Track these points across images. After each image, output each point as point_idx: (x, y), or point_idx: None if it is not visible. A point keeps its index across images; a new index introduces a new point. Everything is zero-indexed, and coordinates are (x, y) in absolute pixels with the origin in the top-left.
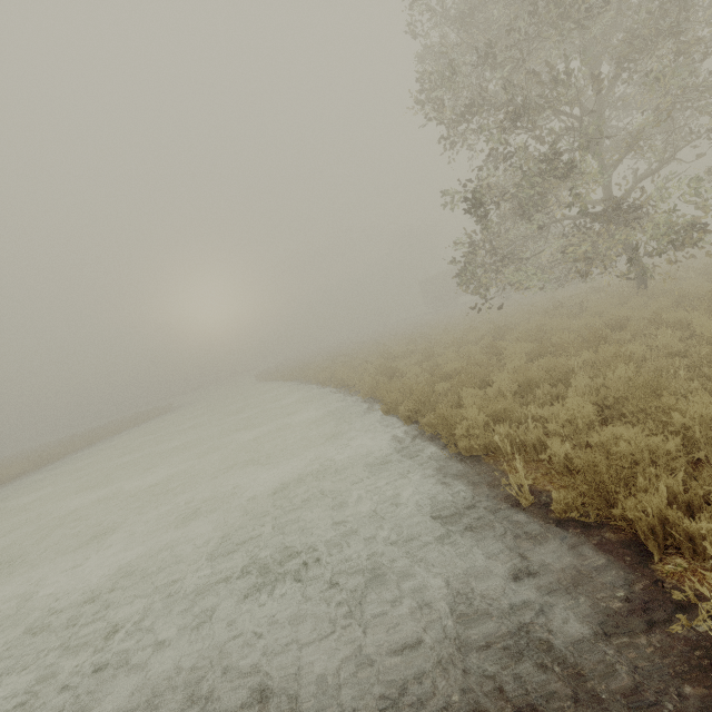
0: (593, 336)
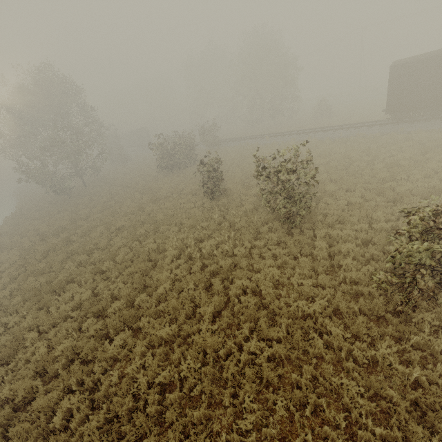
0: (40, 209)
